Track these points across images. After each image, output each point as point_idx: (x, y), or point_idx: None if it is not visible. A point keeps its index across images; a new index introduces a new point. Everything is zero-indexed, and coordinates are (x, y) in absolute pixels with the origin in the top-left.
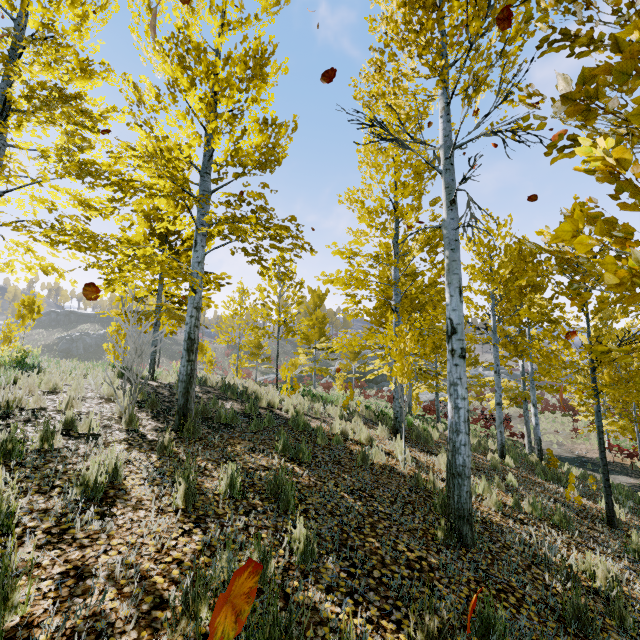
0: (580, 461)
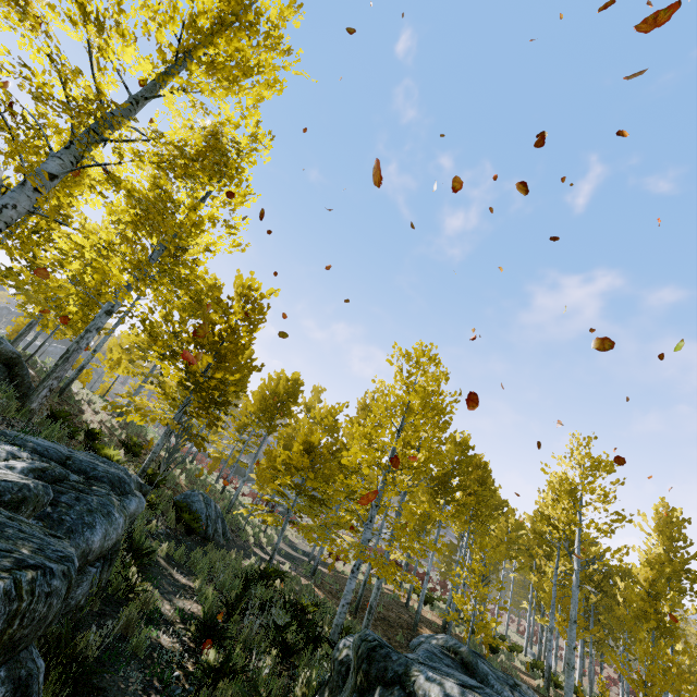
0: (303, 551)
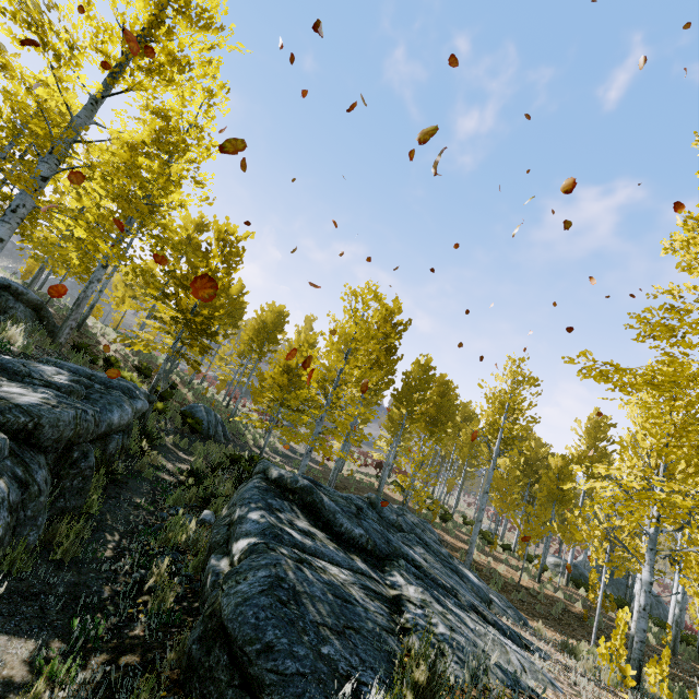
0: (302, 454)
